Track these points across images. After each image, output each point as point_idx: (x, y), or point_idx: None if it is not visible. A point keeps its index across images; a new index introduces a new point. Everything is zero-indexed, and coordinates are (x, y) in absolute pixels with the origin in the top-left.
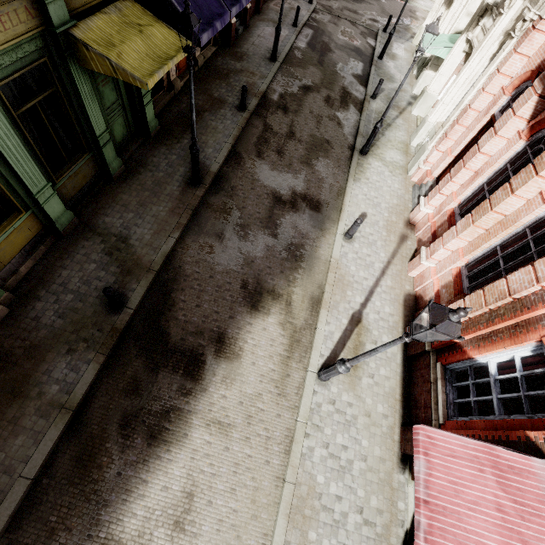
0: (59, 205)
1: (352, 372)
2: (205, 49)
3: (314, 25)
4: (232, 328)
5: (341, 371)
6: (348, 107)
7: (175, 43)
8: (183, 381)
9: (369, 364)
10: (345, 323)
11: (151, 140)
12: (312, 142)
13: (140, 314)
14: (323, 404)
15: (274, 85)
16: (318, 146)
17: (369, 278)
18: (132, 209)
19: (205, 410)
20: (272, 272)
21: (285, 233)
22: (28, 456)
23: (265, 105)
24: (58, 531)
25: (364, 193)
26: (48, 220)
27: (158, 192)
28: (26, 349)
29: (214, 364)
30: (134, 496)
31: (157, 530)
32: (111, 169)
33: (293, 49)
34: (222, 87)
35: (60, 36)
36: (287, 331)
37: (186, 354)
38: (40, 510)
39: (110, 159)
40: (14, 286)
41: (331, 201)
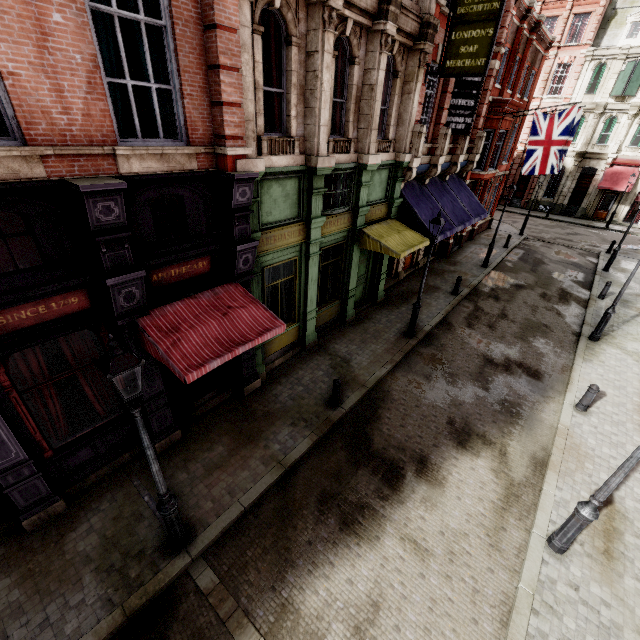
0: (313, 326)
1: (603, 560)
2: (425, 258)
3: (525, 247)
4: (436, 455)
5: (583, 513)
6: (569, 303)
7: (419, 240)
8: (381, 485)
9: (633, 561)
10: (585, 496)
11: (376, 304)
12: (526, 324)
13: (349, 417)
14: (558, 582)
15: (485, 282)
16: (534, 328)
17: (618, 457)
18: (356, 343)
19: (401, 522)
20: (483, 419)
21: (498, 389)
22: (247, 488)
23: (476, 294)
24: (250, 567)
25: (599, 373)
26: (302, 334)
27: (378, 336)
28: (265, 413)
29: (413, 481)
30: (319, 573)
31: (336, 624)
32: (347, 315)
33: (504, 261)
34: (437, 279)
35: (356, 231)
36: (501, 480)
37: (386, 462)
38: (241, 540)
39: (349, 308)
40: (267, 372)
41: (554, 373)
